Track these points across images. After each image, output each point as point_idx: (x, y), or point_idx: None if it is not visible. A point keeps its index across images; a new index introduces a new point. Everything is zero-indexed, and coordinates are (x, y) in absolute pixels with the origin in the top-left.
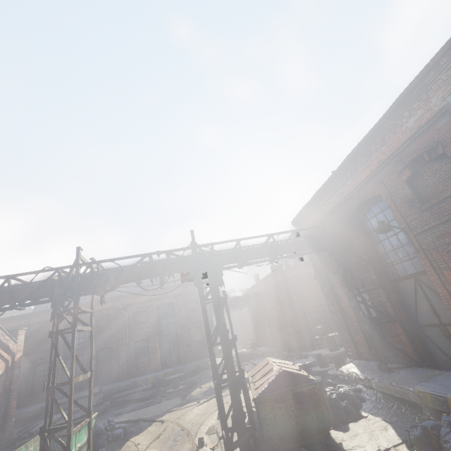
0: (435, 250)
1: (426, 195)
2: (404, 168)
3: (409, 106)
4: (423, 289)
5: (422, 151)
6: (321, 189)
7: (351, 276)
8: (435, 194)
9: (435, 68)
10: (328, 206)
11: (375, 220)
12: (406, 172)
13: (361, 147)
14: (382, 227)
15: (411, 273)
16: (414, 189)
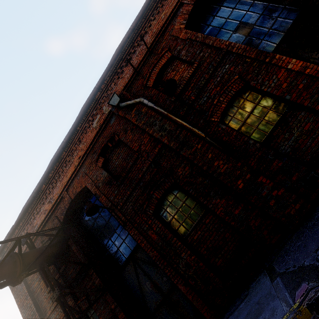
0: (136, 216)
1: (118, 174)
2: (98, 156)
3: (91, 113)
4: (141, 266)
5: (106, 141)
6: (29, 201)
7: (74, 298)
8: (123, 170)
9: (99, 90)
10: (40, 219)
11: (88, 217)
12: (100, 159)
13: (63, 149)
14: (90, 206)
15: (128, 254)
16: (109, 172)
